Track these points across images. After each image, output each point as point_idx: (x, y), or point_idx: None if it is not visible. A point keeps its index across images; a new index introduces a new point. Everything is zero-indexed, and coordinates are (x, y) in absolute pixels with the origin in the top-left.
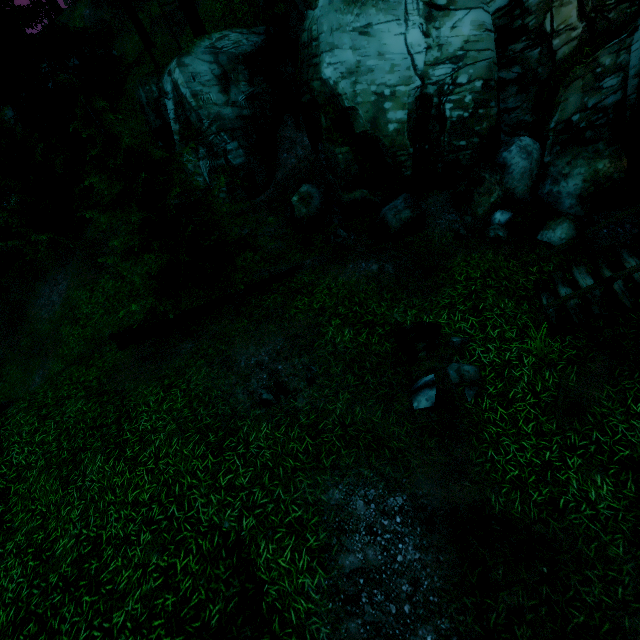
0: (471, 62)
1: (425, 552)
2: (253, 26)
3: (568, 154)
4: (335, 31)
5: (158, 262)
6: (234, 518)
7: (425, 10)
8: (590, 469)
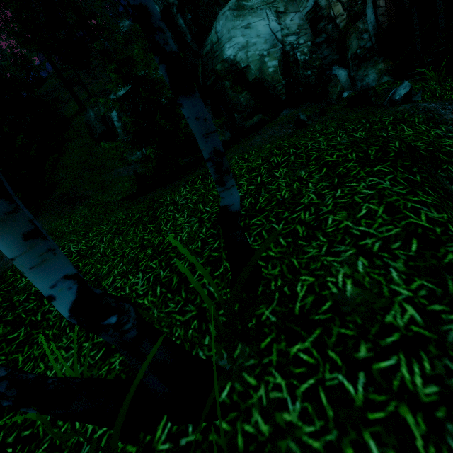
0: (303, 33)
1: None
2: None
3: (362, 67)
4: (231, 30)
5: (124, 190)
6: (346, 137)
7: (275, 14)
8: None
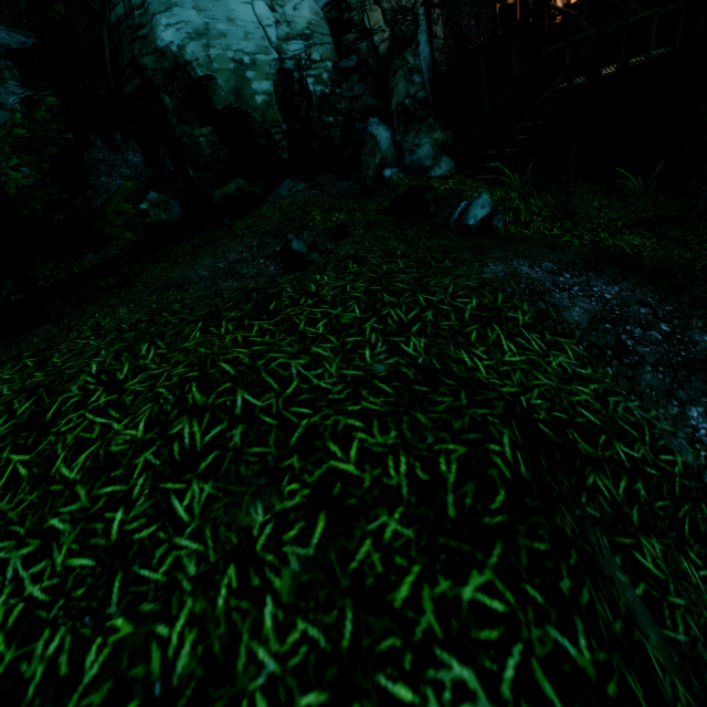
0: (319, 43)
1: (618, 283)
2: (13, 28)
3: (412, 130)
4: None
5: None
6: (385, 354)
7: None
8: (616, 236)
